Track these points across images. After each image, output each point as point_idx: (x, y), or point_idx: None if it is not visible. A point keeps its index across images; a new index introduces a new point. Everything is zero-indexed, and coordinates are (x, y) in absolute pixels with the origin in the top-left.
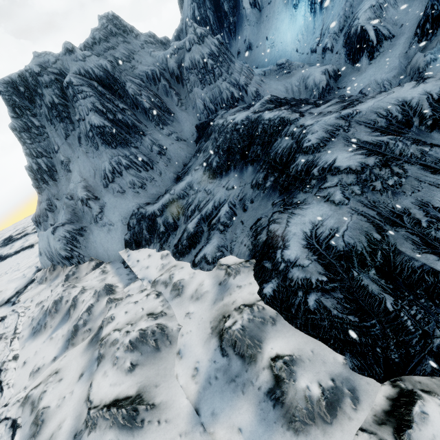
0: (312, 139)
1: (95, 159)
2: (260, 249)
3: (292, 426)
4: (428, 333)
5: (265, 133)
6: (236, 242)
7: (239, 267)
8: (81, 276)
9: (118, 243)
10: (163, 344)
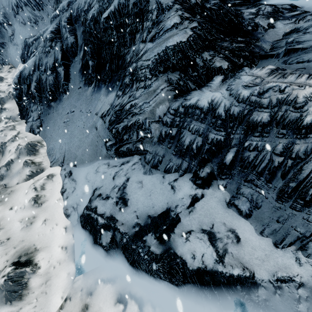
0: (52, 14)
1: None
2: None
3: None
4: (28, 108)
5: (60, 0)
6: None
7: None
8: (3, 72)
9: (19, 58)
10: None
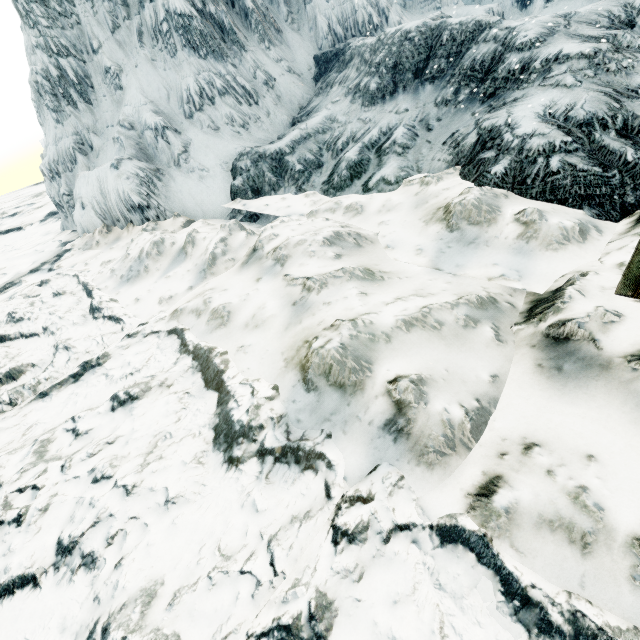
0: (529, 34)
1: (169, 72)
2: (467, 153)
3: (550, 248)
4: None
5: (452, 41)
6: (424, 161)
7: (441, 175)
8: None
9: (220, 194)
10: (364, 243)
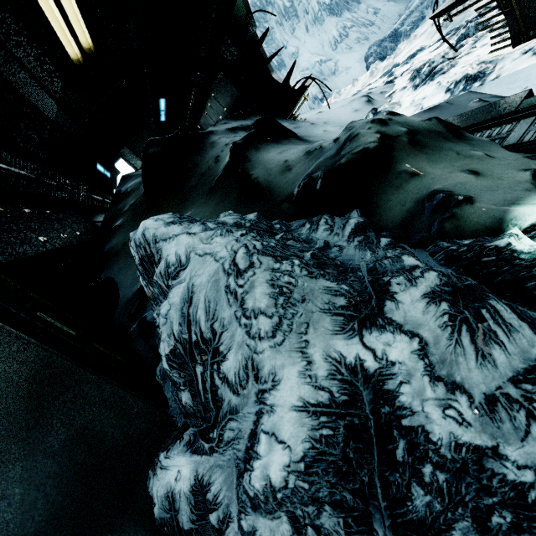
0: None
1: (321, 35)
2: None
3: None
4: None
5: None
6: None
7: None
8: None
9: (360, 74)
10: None
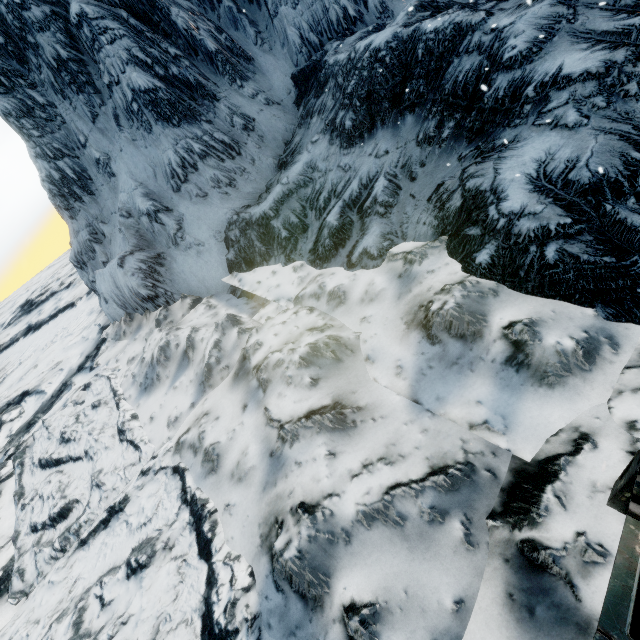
0: (518, 44)
1: (150, 148)
2: (453, 220)
3: (545, 382)
4: None
5: (429, 55)
6: (408, 223)
7: (425, 250)
8: (177, 319)
9: (218, 268)
10: (344, 354)
